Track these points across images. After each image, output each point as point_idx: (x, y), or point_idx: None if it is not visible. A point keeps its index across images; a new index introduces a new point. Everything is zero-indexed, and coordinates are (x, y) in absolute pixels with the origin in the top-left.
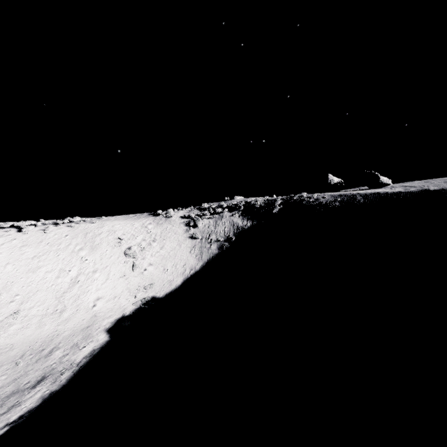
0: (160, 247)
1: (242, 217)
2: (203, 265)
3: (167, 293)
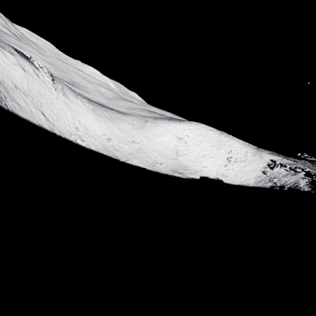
0: (244, 166)
1: (308, 183)
2: (254, 186)
3: (227, 183)
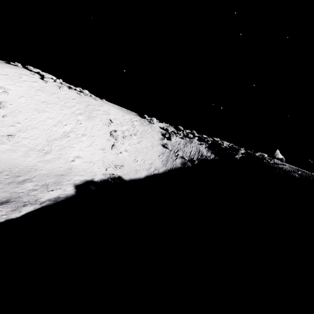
0: (138, 141)
1: (208, 149)
2: (166, 170)
3: (131, 179)
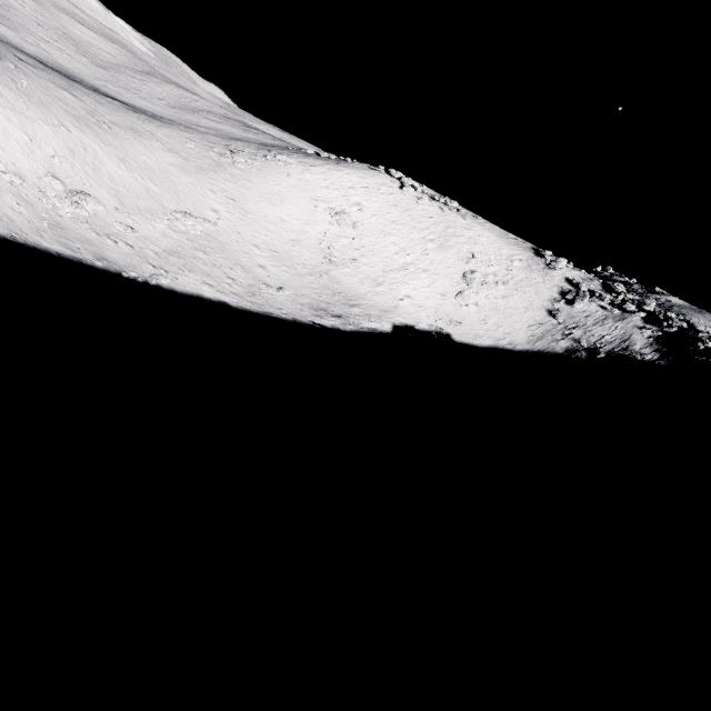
0: (504, 295)
1: (653, 342)
2: (528, 350)
3: (463, 342)
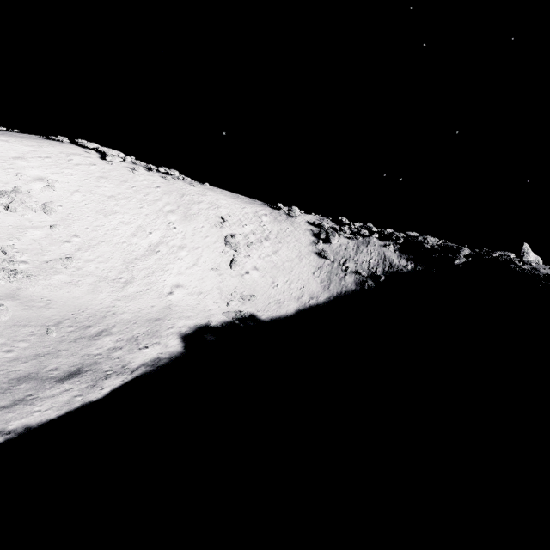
0: (274, 251)
1: (400, 253)
2: (330, 298)
3: (273, 317)
